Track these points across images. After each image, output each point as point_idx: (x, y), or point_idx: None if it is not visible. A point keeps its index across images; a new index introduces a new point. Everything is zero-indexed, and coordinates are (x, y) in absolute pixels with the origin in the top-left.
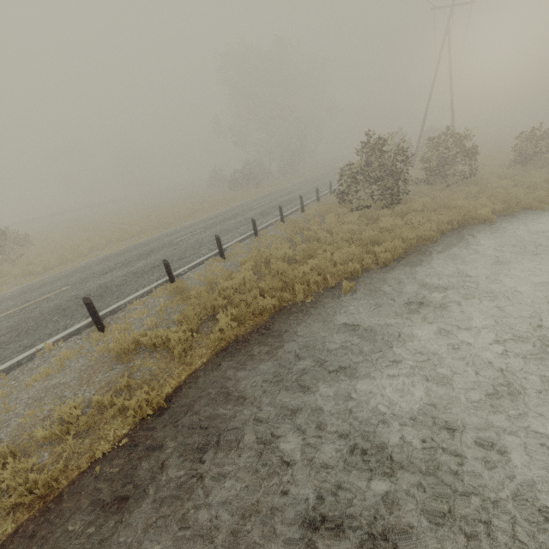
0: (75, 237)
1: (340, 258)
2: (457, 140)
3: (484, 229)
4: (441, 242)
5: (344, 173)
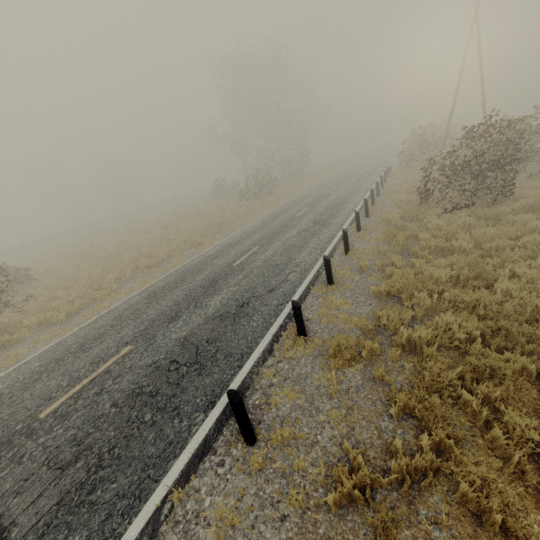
0: (87, 266)
1: None
2: None
3: None
4: None
5: (427, 168)
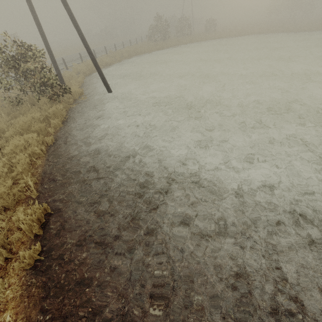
0: None
1: (148, 48)
2: (185, 20)
3: (183, 45)
4: (172, 47)
5: (150, 29)
